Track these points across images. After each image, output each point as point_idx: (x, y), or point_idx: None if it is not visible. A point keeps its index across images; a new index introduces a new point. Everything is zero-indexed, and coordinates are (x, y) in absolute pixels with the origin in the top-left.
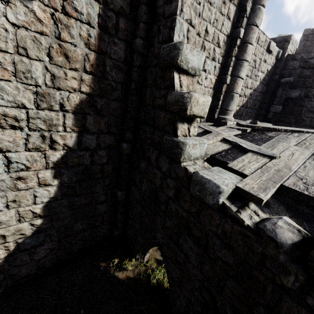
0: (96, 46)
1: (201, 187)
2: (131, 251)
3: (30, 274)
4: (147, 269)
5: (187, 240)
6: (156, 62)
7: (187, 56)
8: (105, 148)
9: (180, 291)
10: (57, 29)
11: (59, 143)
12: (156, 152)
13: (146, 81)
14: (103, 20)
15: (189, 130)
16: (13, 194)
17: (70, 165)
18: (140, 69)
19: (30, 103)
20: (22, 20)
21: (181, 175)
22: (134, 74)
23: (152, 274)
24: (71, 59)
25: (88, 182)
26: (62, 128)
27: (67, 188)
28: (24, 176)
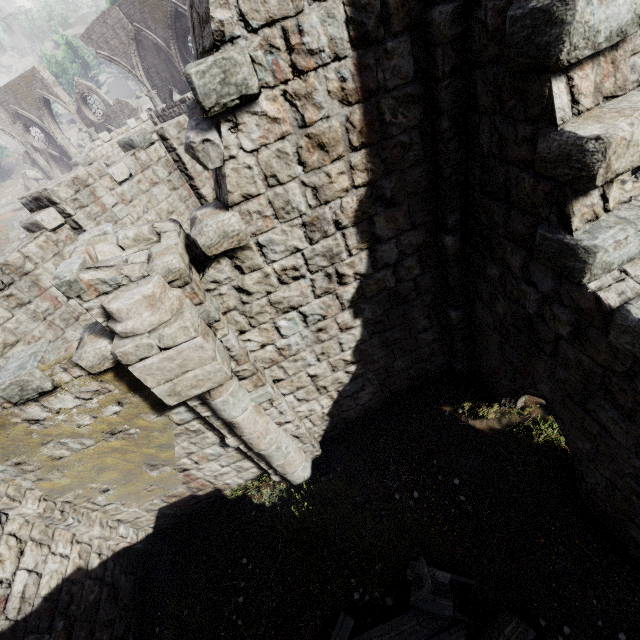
0: (358, 90)
1: (636, 338)
2: (490, 392)
3: (359, 418)
4: (524, 419)
5: (605, 408)
6: (495, 52)
7: (591, 20)
8: (413, 253)
9: (594, 467)
10: (297, 113)
11: (348, 274)
12: (521, 254)
13: (474, 100)
14: (357, 27)
15: (604, 199)
16: (319, 347)
17: (370, 296)
18: (454, 78)
19: (301, 242)
20: (257, 138)
21: (586, 306)
22: (442, 97)
23: (534, 426)
24: (328, 145)
25: (399, 310)
26: (345, 254)
27: (373, 325)
28: (324, 327)
